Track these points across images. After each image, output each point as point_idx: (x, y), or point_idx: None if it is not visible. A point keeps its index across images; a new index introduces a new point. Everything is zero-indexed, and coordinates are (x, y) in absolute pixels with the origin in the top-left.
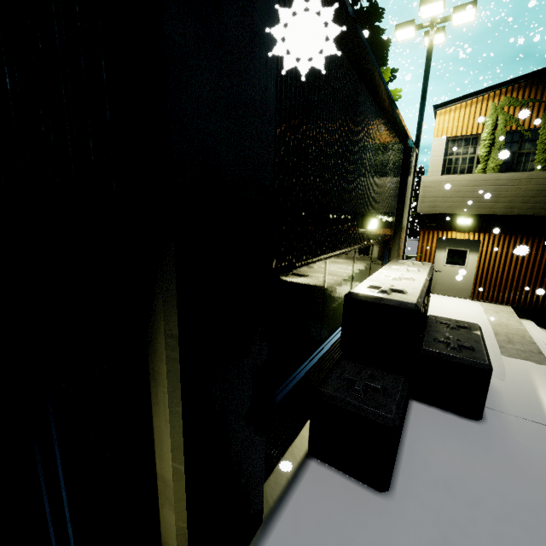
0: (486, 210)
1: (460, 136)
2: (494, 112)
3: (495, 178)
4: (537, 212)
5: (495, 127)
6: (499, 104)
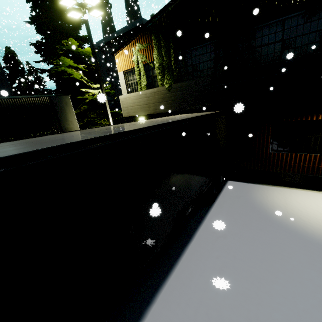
0: (147, 112)
1: (128, 70)
2: (135, 53)
3: (145, 93)
4: (166, 110)
5: (138, 63)
6: (136, 48)
